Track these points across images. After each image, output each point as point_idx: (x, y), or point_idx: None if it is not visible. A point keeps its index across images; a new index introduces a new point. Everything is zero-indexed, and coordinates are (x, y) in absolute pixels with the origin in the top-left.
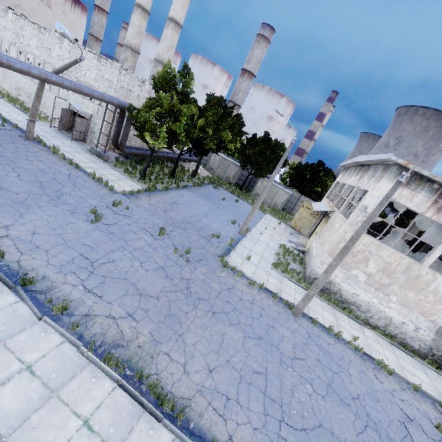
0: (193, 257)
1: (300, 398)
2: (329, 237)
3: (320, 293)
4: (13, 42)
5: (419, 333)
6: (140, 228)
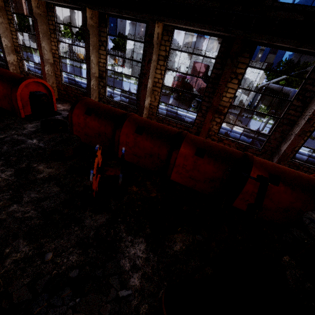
0: None
1: None
2: None
3: None
4: (182, 62)
5: None
6: None
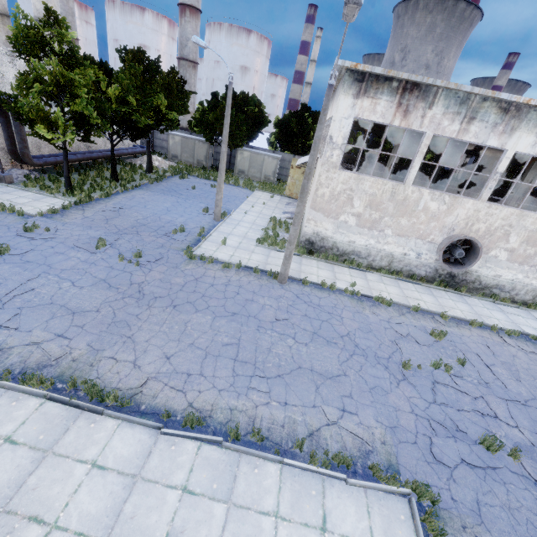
0: (147, 259)
1: (278, 353)
2: (312, 190)
3: (315, 254)
4: None
5: (422, 258)
6: (70, 247)
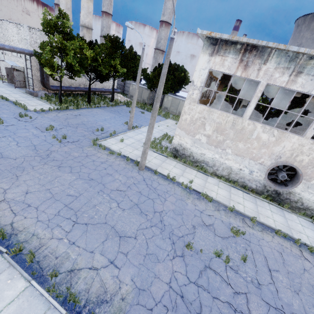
0: (68, 140)
1: (98, 209)
2: None
3: (178, 158)
4: None
5: (253, 175)
6: (34, 127)
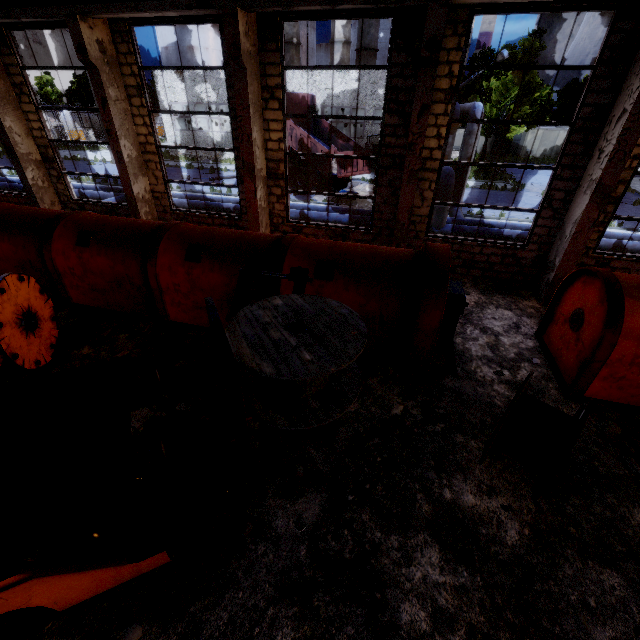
0: None
1: None
2: None
3: None
4: None
5: None
6: None
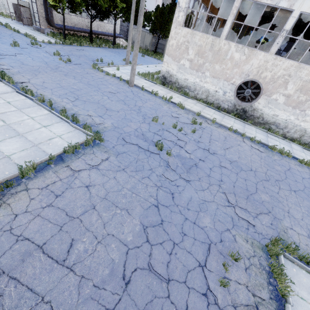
0: (72, 63)
1: (94, 97)
2: None
3: (166, 85)
4: None
5: (226, 96)
6: (44, 52)
